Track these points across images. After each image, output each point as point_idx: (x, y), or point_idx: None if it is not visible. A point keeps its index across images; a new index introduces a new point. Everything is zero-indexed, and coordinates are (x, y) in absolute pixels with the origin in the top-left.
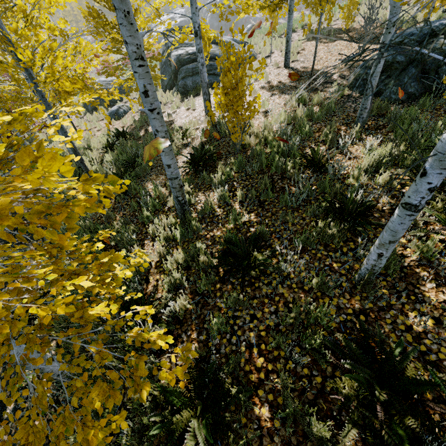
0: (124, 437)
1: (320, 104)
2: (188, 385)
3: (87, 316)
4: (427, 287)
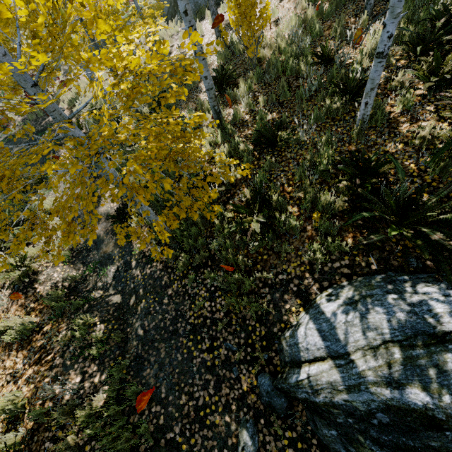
0: (214, 244)
1: (330, 0)
2: (247, 207)
3: (194, 150)
4: (403, 127)
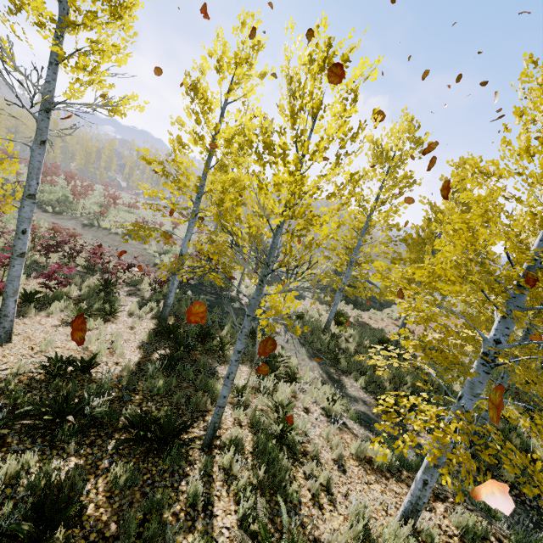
0: None
1: None
2: None
3: None
4: None
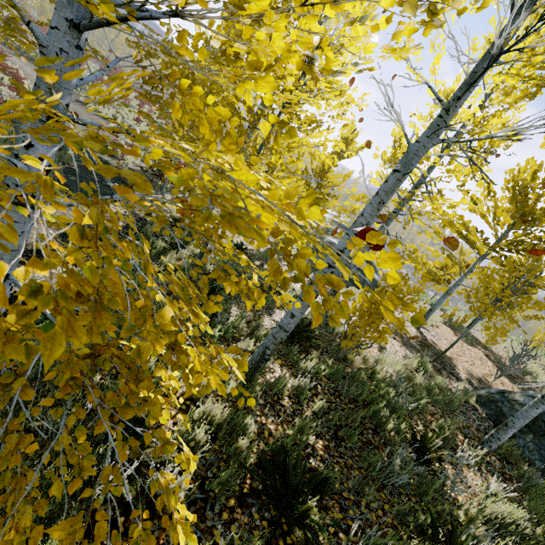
0: None
1: (440, 388)
2: None
3: (151, 399)
4: None
